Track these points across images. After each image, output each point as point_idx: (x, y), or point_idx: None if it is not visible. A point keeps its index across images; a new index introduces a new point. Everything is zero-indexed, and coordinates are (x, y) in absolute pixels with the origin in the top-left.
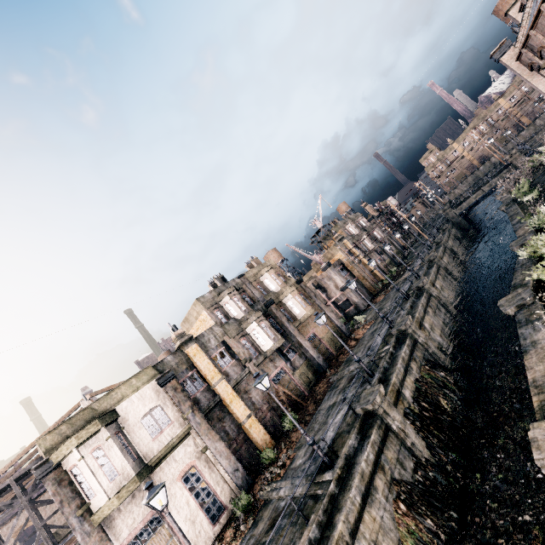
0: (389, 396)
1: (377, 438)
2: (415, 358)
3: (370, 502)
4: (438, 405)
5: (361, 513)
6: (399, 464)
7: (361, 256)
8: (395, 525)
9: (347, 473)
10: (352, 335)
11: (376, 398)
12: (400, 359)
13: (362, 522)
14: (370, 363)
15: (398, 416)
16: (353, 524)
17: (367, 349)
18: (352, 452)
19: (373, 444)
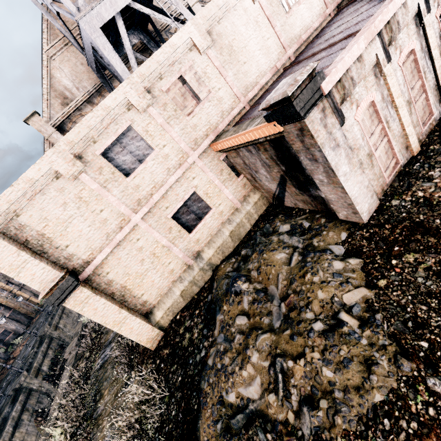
0: (32, 374)
1: (23, 398)
2: (51, 347)
3: (20, 427)
4: (64, 365)
5: (14, 434)
6: (39, 403)
7: (16, 290)
8: (36, 428)
9: (4, 425)
10: (10, 356)
11: (21, 378)
12: (40, 352)
13: (14, 437)
14: (23, 365)
15: (38, 381)
16: (8, 440)
17: (22, 359)
18: (8, 414)
19: (20, 402)
